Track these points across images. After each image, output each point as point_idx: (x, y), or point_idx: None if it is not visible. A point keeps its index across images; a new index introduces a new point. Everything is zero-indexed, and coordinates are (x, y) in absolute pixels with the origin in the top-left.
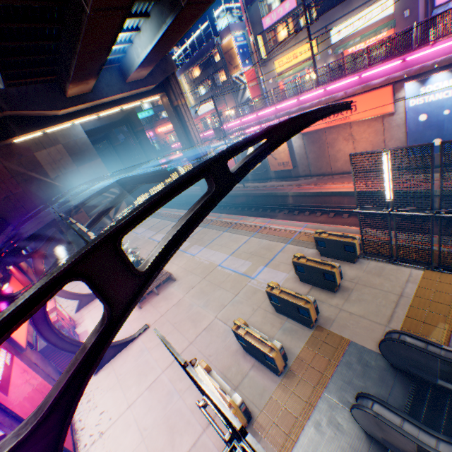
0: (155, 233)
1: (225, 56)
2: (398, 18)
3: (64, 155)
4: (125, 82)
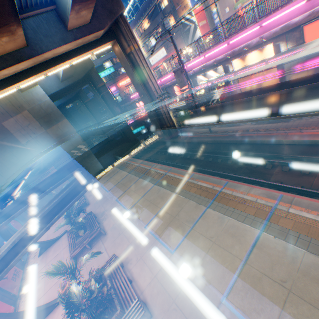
0: (121, 193)
1: None
2: None
3: (31, 120)
4: (66, 30)
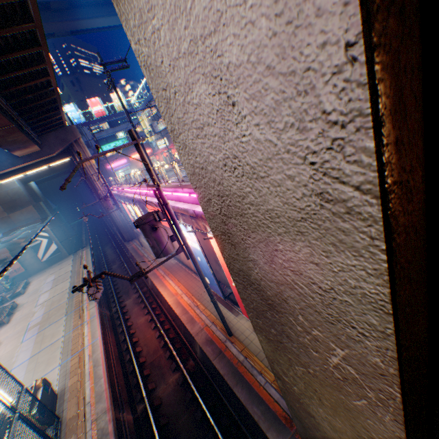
0: (49, 289)
1: None
2: None
3: None
4: (18, 157)
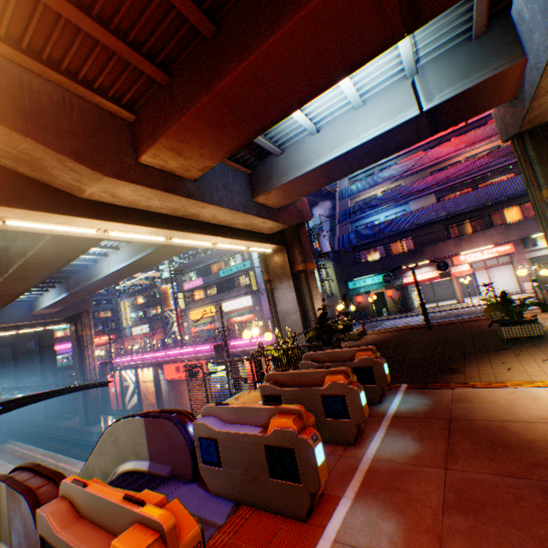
0: None
1: (163, 295)
2: (255, 308)
3: None
4: (31, 314)
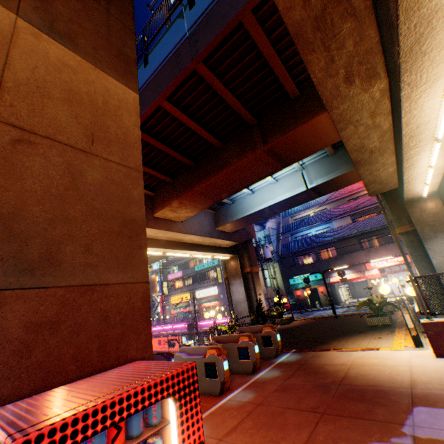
0: None
1: (152, 282)
2: (220, 296)
3: None
4: None
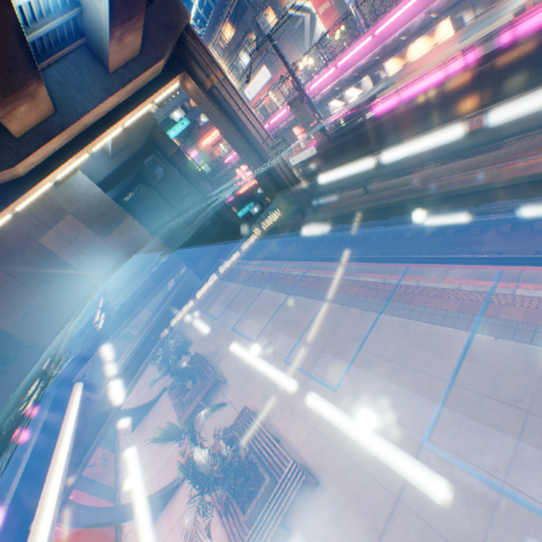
0: (238, 317)
1: None
2: None
3: (80, 229)
4: (108, 74)
